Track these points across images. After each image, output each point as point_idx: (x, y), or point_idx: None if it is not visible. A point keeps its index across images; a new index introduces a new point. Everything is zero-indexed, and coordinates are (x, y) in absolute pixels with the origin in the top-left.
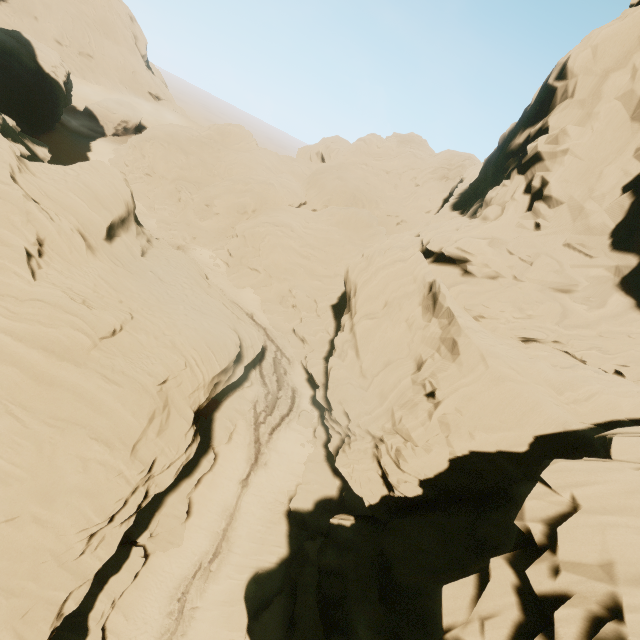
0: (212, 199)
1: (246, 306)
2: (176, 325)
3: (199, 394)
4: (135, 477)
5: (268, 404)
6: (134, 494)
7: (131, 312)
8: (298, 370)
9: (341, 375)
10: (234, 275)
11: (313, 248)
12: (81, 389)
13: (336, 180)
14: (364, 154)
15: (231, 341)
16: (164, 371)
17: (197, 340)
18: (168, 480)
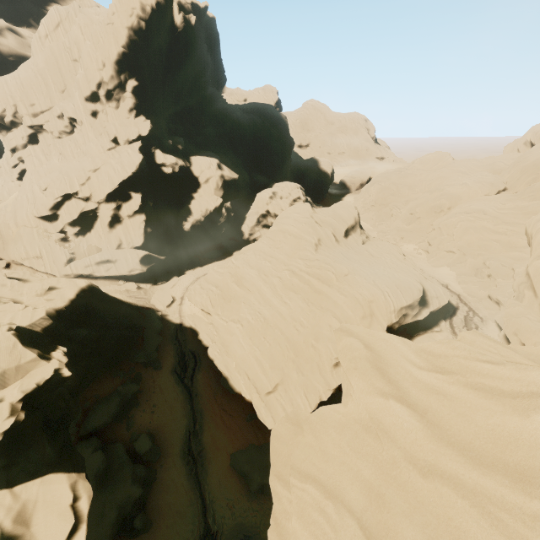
0: (414, 208)
1: (441, 279)
2: (377, 274)
3: (391, 315)
4: None
5: None
6: None
7: (353, 267)
8: (491, 327)
9: (516, 311)
10: (432, 258)
11: (509, 224)
12: (330, 296)
13: None
14: None
15: (414, 286)
16: (368, 294)
17: (389, 283)
18: None
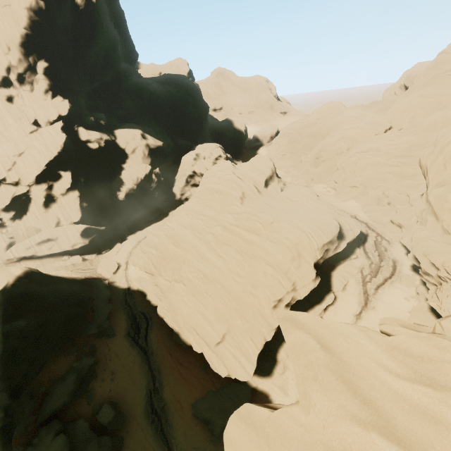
0: (319, 153)
1: (350, 211)
2: (298, 218)
3: (315, 253)
4: (286, 285)
5: (372, 270)
6: (287, 294)
7: (277, 214)
8: (397, 248)
9: (422, 236)
10: (340, 194)
11: (399, 157)
12: (260, 245)
13: (417, 98)
14: (447, 62)
15: (331, 224)
16: (294, 238)
17: (310, 224)
18: (303, 294)
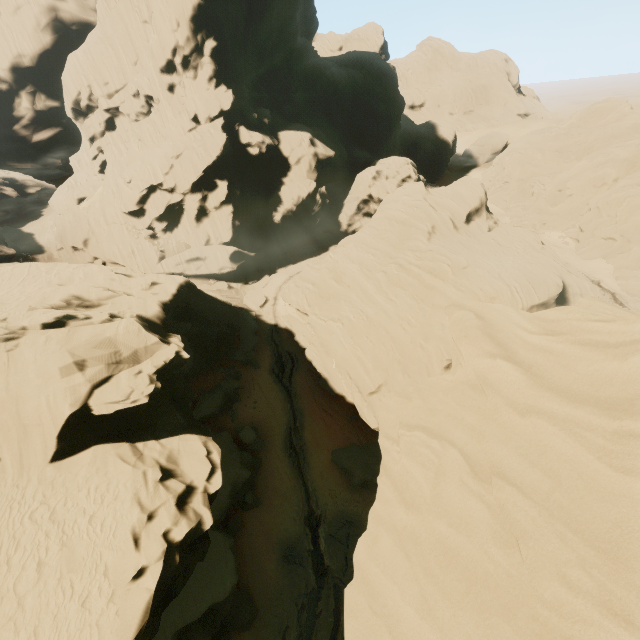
0: (565, 183)
1: (592, 275)
2: (504, 266)
3: None
4: None
5: None
6: None
7: (474, 258)
8: None
9: None
10: (583, 249)
11: None
12: (444, 292)
13: None
14: None
15: (551, 280)
16: (491, 290)
17: (519, 276)
18: None
